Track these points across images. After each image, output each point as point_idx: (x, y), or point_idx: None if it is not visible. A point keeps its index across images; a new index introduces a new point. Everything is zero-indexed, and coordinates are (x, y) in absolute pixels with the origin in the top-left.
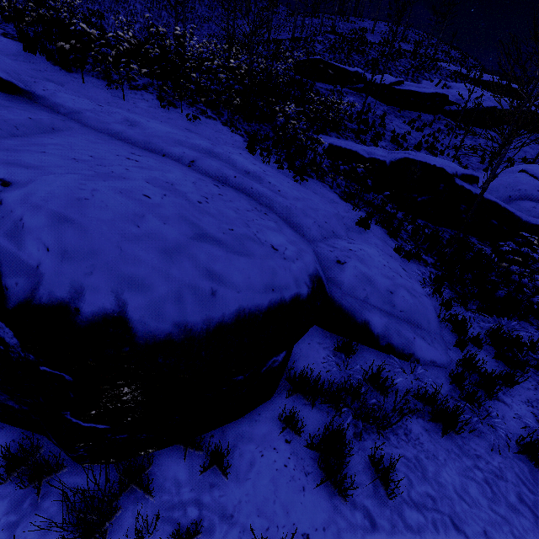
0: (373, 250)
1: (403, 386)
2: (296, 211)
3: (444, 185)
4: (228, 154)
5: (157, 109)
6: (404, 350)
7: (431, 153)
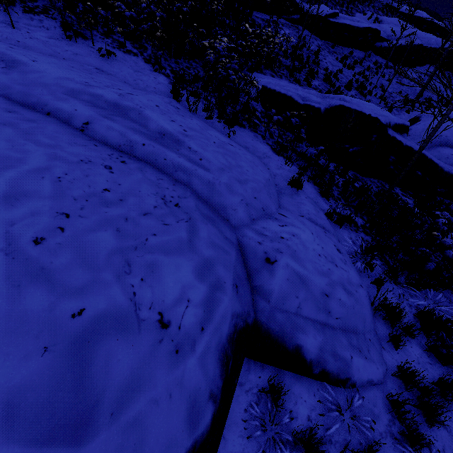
0: (307, 234)
1: (339, 432)
2: (220, 188)
3: (376, 136)
4: (139, 109)
5: (61, 40)
6: (340, 375)
7: (360, 93)
